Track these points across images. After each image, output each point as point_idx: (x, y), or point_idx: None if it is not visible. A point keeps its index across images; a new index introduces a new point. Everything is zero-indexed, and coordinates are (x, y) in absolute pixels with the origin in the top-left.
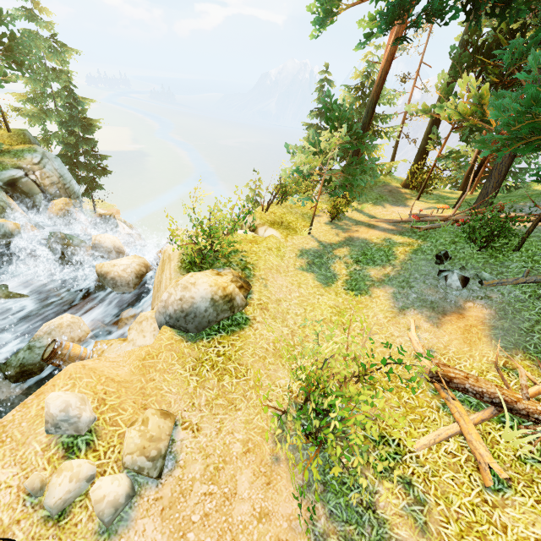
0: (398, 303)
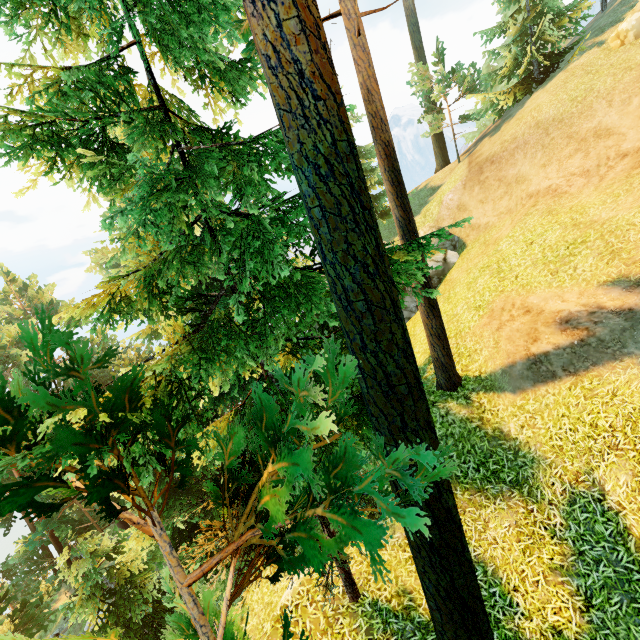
0: None
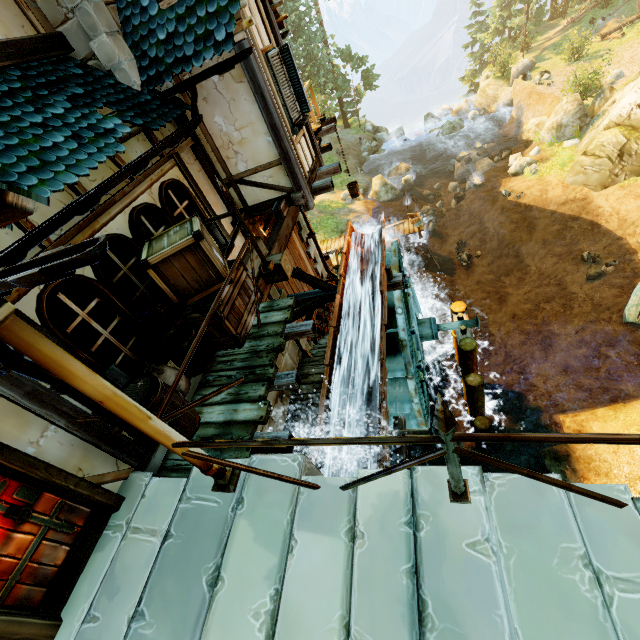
0: None
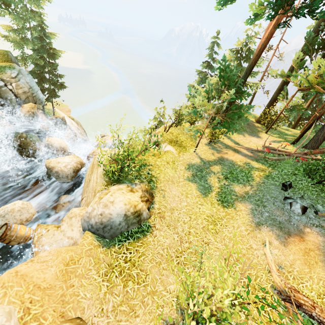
0: (255, 219)
